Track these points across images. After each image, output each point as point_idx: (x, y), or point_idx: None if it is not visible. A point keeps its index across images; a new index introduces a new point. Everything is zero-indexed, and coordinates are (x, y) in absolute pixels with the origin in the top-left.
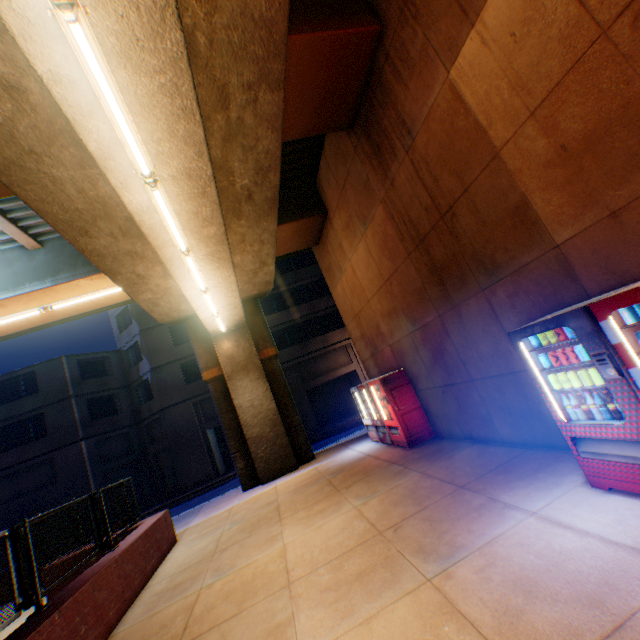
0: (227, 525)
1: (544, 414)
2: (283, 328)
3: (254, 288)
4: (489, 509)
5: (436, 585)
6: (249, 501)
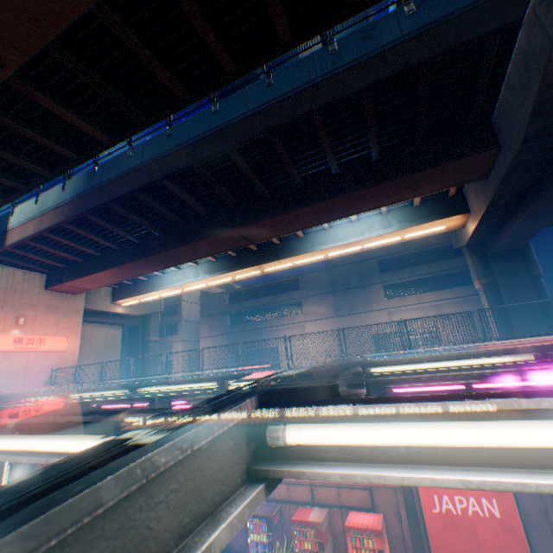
0: None
1: None
2: None
3: None
4: None
5: None
6: None
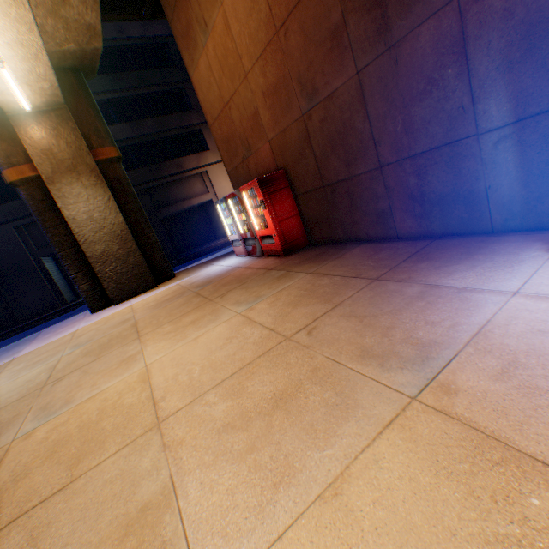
0: (68, 350)
1: (477, 195)
2: (128, 146)
3: (68, 35)
4: (440, 296)
5: (438, 408)
6: (99, 322)
